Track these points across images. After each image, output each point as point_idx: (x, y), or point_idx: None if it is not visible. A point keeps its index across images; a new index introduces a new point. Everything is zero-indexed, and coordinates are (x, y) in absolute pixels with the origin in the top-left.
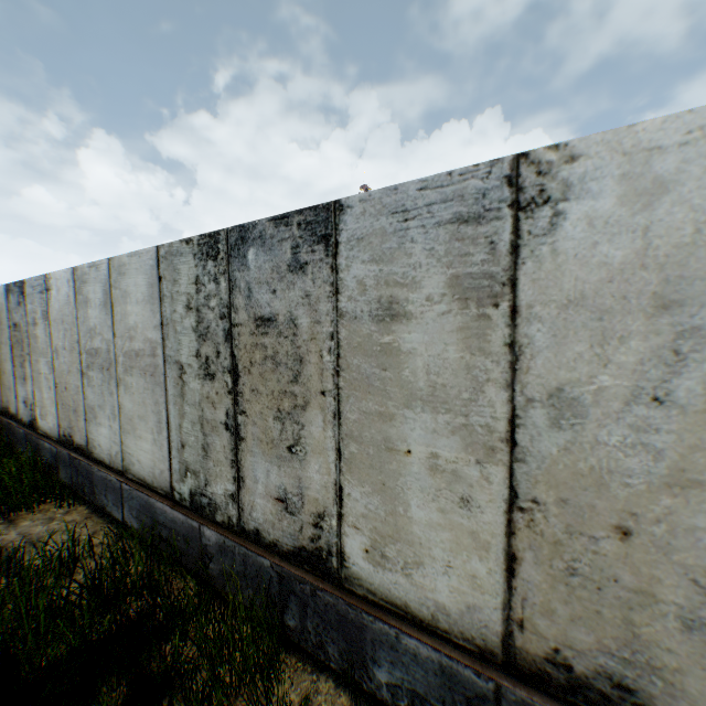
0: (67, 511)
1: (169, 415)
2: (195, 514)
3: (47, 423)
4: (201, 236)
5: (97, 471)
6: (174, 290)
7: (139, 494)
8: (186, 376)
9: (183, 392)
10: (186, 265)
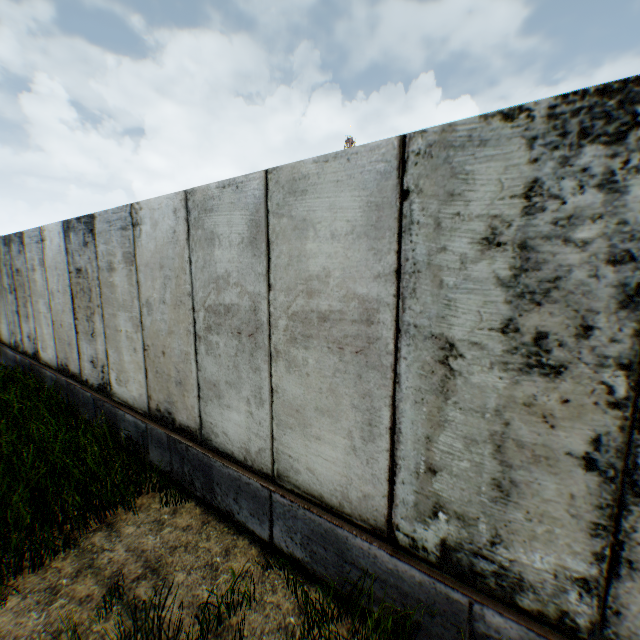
0: (172, 508)
1: (397, 417)
2: (453, 578)
3: (127, 390)
4: (564, 97)
5: (219, 466)
6: (446, 212)
7: (310, 516)
8: (462, 362)
9: (447, 386)
10: (497, 162)
